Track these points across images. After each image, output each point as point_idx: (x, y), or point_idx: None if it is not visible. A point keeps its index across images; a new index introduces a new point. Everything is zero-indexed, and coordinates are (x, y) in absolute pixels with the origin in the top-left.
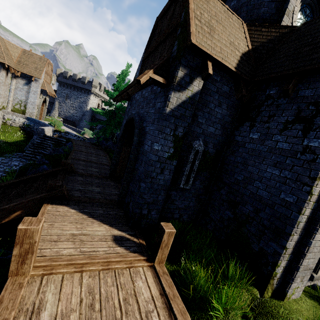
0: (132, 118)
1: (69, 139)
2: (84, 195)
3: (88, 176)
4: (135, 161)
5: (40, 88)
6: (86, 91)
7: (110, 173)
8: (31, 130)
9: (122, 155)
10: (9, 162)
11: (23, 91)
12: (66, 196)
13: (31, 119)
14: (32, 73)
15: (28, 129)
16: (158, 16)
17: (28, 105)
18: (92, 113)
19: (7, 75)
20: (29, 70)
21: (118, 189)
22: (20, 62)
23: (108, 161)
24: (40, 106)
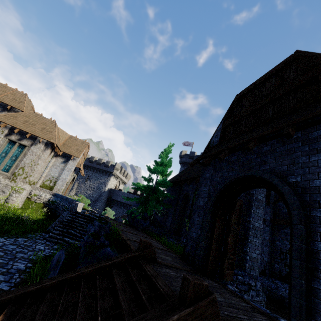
0: (243, 178)
1: (100, 217)
2: (221, 311)
3: (175, 269)
4: (309, 237)
5: (75, 166)
6: (107, 173)
7: (198, 264)
8: (55, 207)
9: (215, 232)
10: (33, 245)
11: (58, 168)
12: (218, 317)
13: (58, 195)
14: (72, 153)
15: (52, 206)
16: (241, 92)
17: (58, 182)
18: (109, 194)
19: (50, 154)
20: (70, 151)
21: (237, 297)
22: (65, 144)
23: (164, 246)
24: (68, 183)
